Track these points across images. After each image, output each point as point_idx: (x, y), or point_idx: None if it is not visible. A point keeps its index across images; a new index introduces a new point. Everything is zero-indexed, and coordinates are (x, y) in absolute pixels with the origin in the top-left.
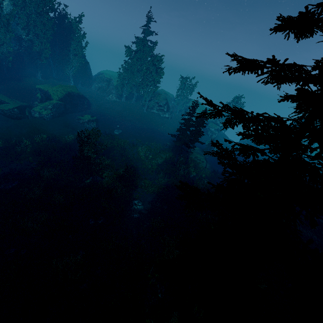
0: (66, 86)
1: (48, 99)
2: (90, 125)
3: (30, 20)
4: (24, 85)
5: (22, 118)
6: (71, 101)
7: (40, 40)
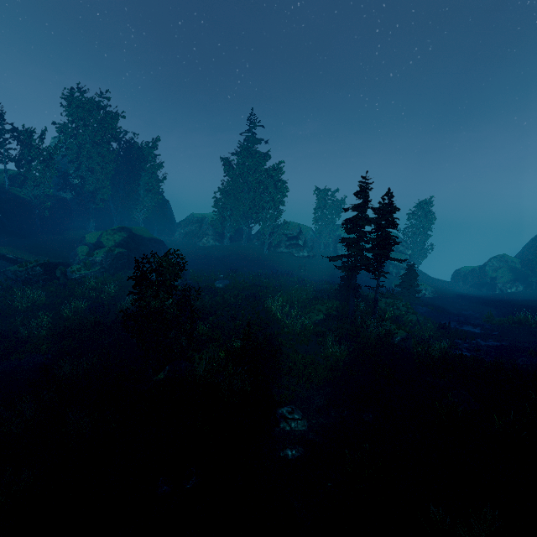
0: (131, 227)
1: (99, 248)
2: None
3: (83, 153)
4: (65, 238)
5: (48, 283)
6: (138, 248)
7: (96, 174)
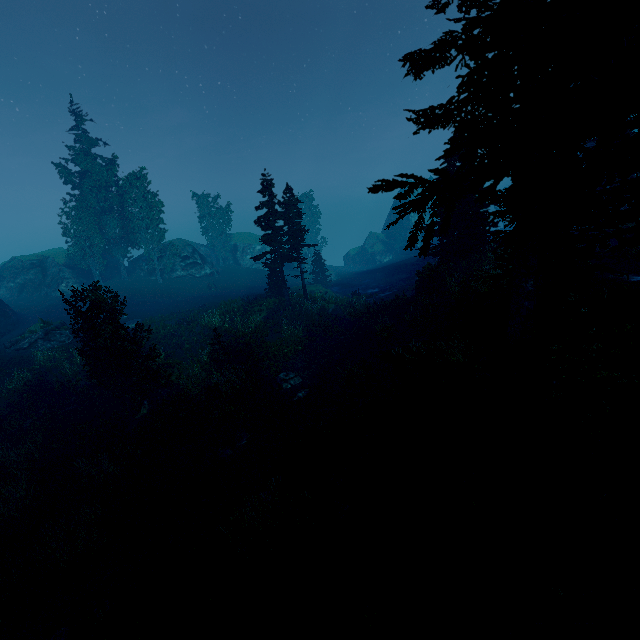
0: None
1: None
2: (56, 340)
3: None
4: None
5: None
6: None
7: None
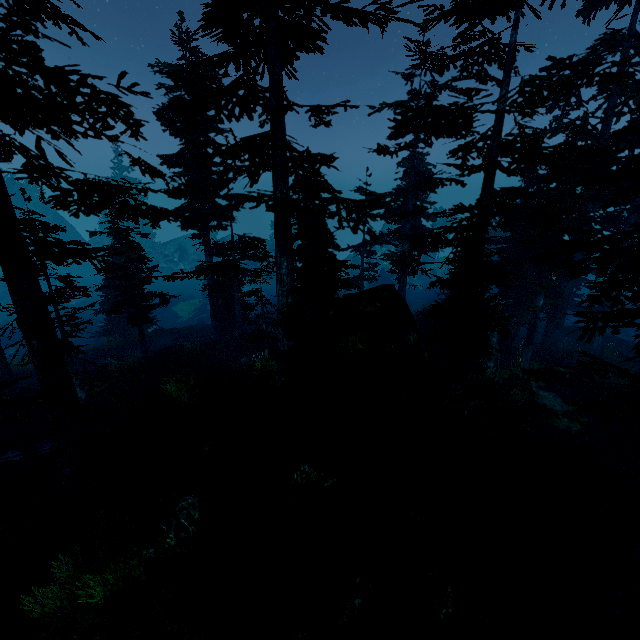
0: None
1: None
2: None
3: None
4: None
5: None
6: None
7: None
